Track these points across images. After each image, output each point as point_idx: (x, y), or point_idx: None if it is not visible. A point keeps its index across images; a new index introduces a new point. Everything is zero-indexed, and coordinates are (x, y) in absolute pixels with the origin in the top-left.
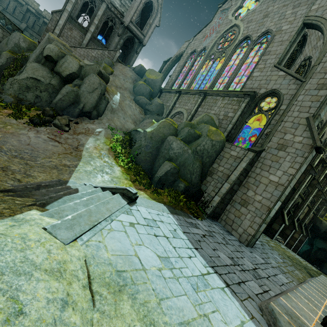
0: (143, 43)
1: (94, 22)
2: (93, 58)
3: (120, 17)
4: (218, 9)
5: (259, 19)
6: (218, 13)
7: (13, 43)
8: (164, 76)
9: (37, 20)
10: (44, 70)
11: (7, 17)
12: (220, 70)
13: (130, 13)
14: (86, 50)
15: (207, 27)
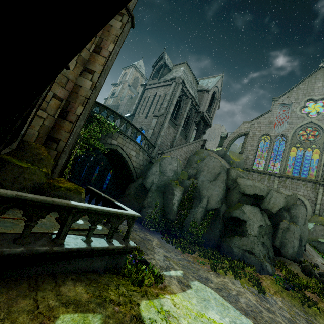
0: (211, 126)
1: (183, 117)
2: (191, 152)
3: (197, 108)
4: (274, 102)
5: None
6: (277, 105)
7: (171, 170)
8: (228, 150)
9: None
10: (258, 211)
11: (147, 139)
12: None
13: (206, 104)
14: (187, 147)
15: (269, 114)
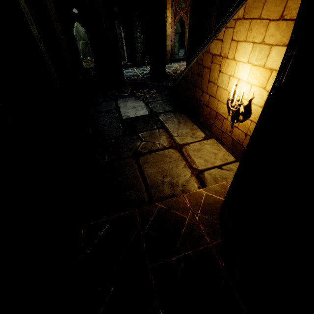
0: None
1: None
2: None
3: None
4: None
5: None
6: None
7: None
8: None
9: None
10: None
11: None
12: None
13: None
14: None
15: None
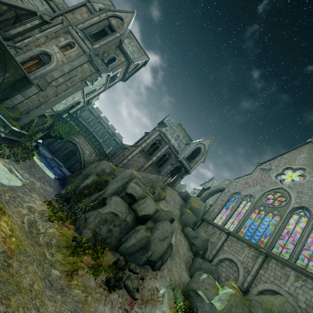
0: (189, 172)
1: (157, 155)
2: (149, 179)
3: (176, 154)
4: (257, 166)
5: (312, 195)
6: (258, 169)
7: (100, 168)
8: (203, 201)
9: (110, 137)
10: (124, 205)
11: (103, 148)
12: (278, 230)
13: (184, 152)
14: (146, 173)
15: (248, 176)
